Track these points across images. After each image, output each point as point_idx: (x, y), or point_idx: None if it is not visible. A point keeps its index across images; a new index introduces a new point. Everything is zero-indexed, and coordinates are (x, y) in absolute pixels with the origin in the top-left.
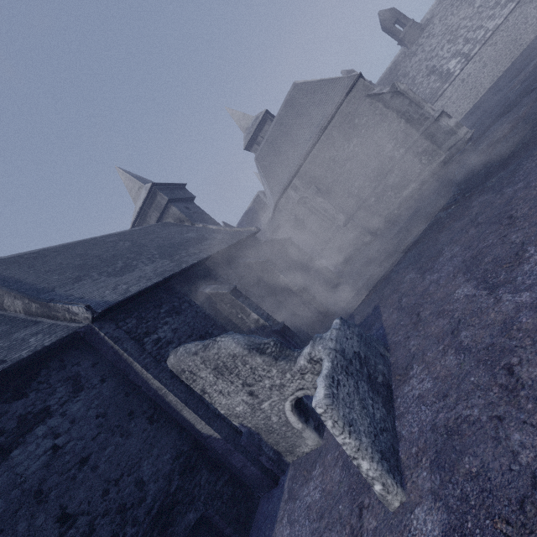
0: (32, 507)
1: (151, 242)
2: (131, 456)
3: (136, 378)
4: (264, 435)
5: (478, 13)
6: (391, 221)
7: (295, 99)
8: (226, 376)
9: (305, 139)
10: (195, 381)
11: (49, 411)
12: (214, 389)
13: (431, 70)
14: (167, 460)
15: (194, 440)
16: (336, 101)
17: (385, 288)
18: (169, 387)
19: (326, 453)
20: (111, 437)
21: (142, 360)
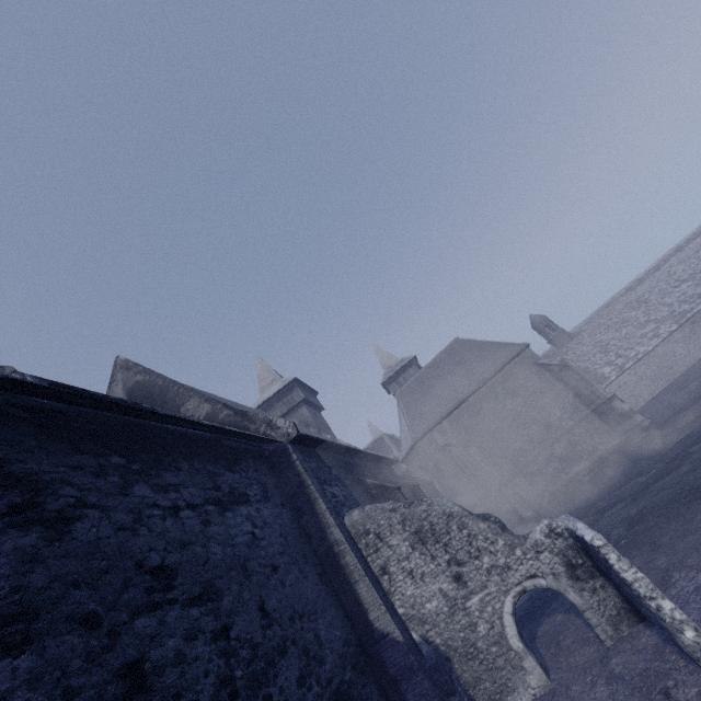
0: (240, 575)
1: None
2: (308, 600)
3: (310, 522)
4: (458, 664)
5: (626, 338)
6: (558, 500)
7: (456, 350)
8: (428, 545)
9: (463, 386)
10: (379, 551)
11: (249, 499)
12: (402, 567)
13: (584, 370)
14: (338, 636)
15: (359, 639)
16: (502, 360)
17: None
18: (349, 544)
19: (568, 687)
20: (292, 565)
21: (325, 501)
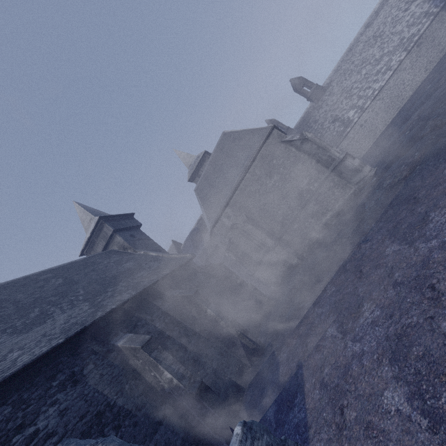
0: None
1: (84, 277)
2: None
3: None
4: None
5: (365, 78)
6: (314, 245)
7: (225, 144)
8: None
9: (234, 176)
10: None
11: None
12: None
13: (335, 118)
14: None
15: None
16: (256, 146)
17: (308, 336)
18: None
19: None
20: None
21: None
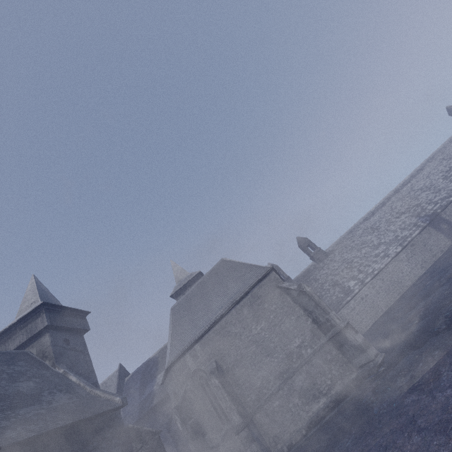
0: None
1: None
2: None
3: None
4: None
5: (365, 256)
6: (298, 448)
7: (220, 270)
8: None
9: (218, 306)
10: None
11: None
12: None
13: (335, 282)
14: None
15: None
16: (250, 282)
17: None
18: None
19: None
20: None
21: None
